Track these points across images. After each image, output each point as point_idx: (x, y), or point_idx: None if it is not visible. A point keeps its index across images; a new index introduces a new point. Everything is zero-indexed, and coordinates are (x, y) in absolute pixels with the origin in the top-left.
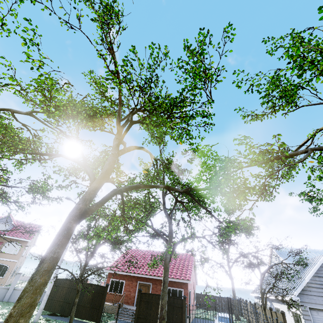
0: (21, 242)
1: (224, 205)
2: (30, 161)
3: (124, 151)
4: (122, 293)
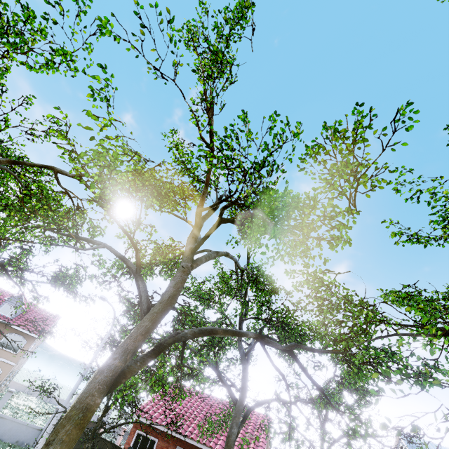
0: (28, 337)
1: (345, 373)
2: (63, 241)
3: (200, 262)
4: None
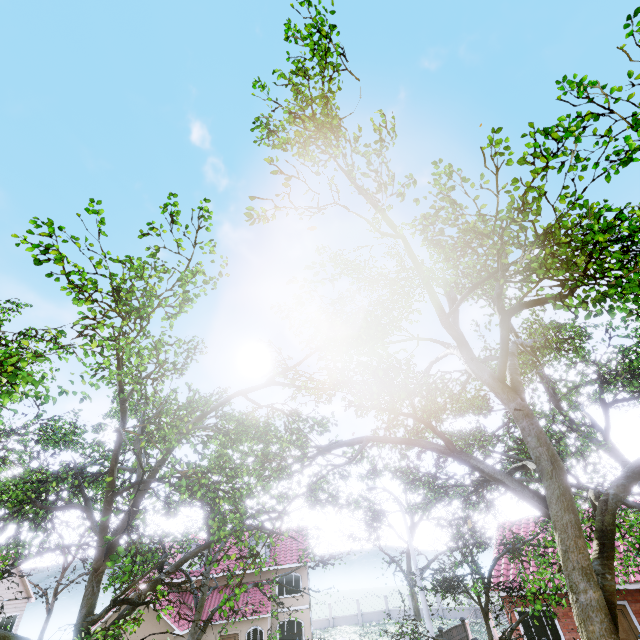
0: (298, 570)
1: None
2: None
3: (521, 385)
4: (563, 638)
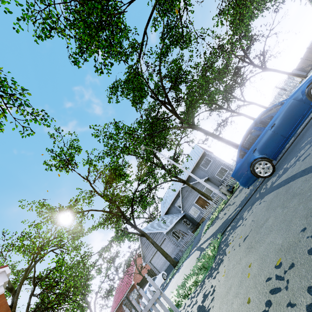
0: None
1: None
2: None
3: None
4: None
